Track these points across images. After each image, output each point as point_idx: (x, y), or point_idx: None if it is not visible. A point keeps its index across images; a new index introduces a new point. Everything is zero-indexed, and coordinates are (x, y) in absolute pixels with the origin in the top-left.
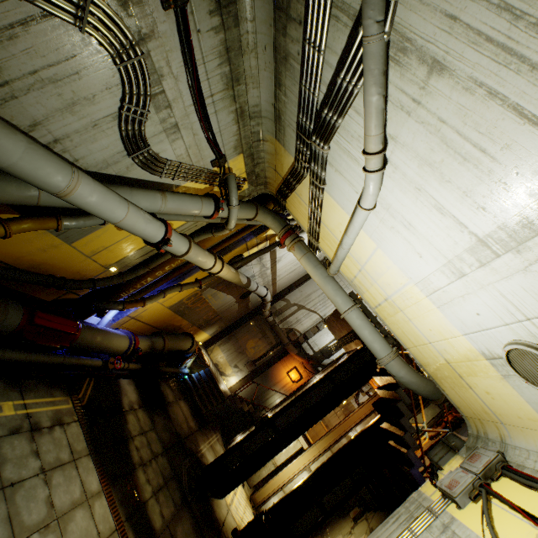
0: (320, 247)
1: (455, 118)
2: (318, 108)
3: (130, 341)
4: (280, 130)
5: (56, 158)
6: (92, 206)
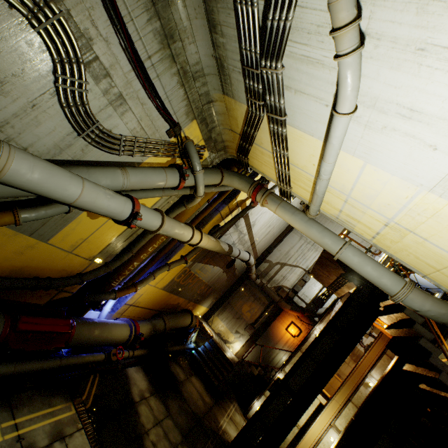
0: (293, 193)
1: None
2: (260, 24)
3: (131, 328)
4: (226, 81)
5: None
6: (36, 184)
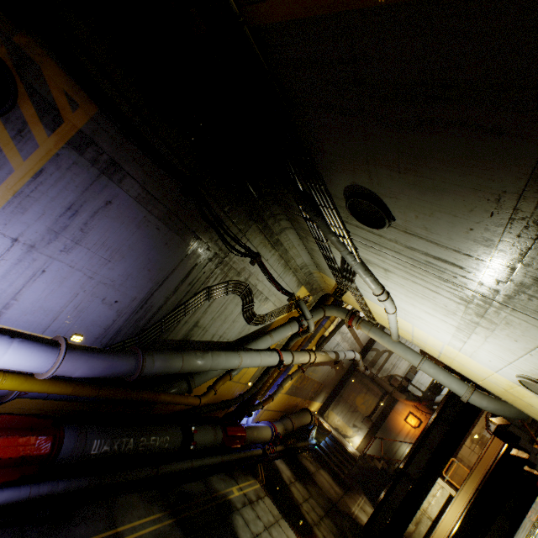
0: (378, 322)
1: (406, 285)
2: (339, 267)
3: (271, 429)
4: (321, 269)
5: (233, 353)
6: (248, 365)
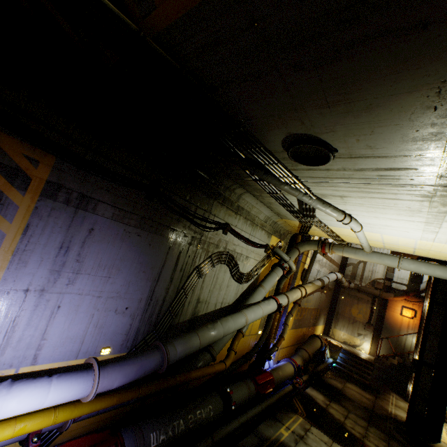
0: (348, 242)
1: (365, 203)
2: (298, 209)
3: (292, 364)
4: (282, 216)
5: (237, 314)
6: (253, 319)
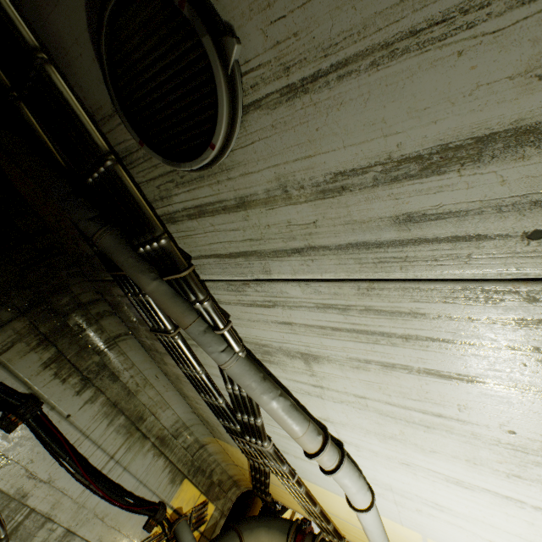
0: (351, 541)
1: (371, 391)
2: (232, 407)
3: None
4: (214, 430)
5: None
6: None
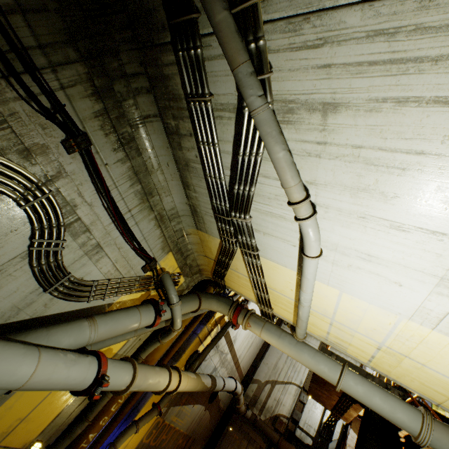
0: (275, 313)
1: (370, 138)
2: (227, 189)
3: None
4: (199, 221)
5: None
6: None
